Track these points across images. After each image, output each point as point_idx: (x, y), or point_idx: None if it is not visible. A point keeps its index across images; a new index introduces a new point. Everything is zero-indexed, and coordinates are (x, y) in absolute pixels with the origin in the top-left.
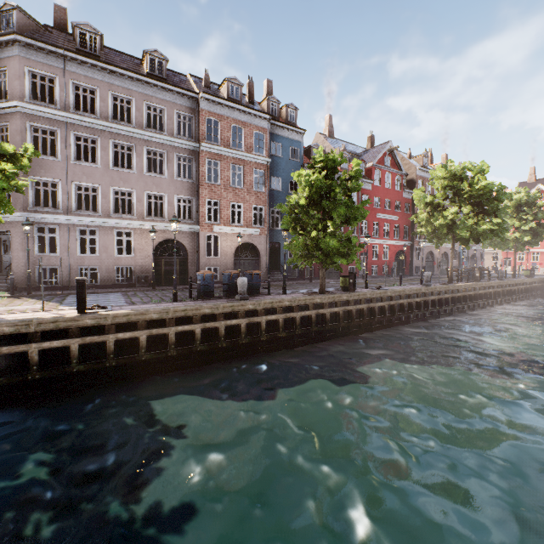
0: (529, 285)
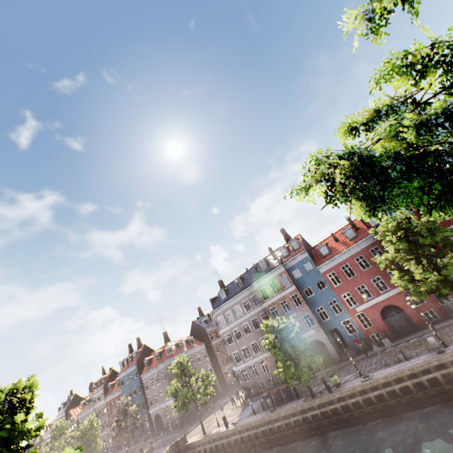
0: None
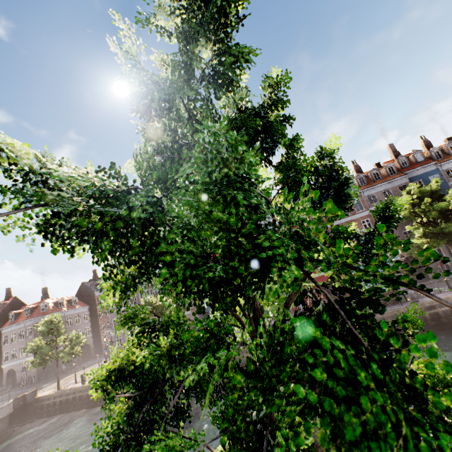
0: None
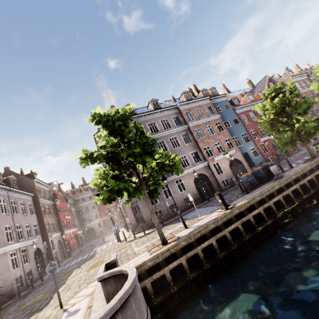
0: None
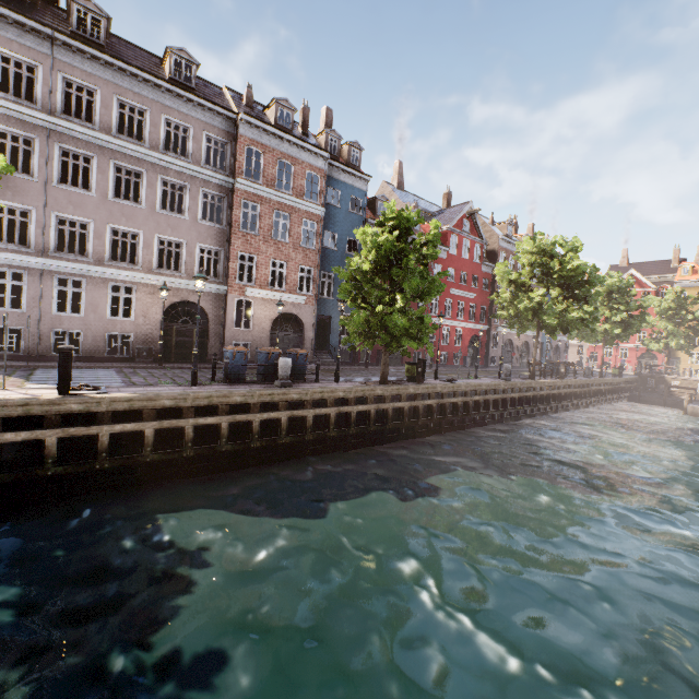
0: (617, 385)
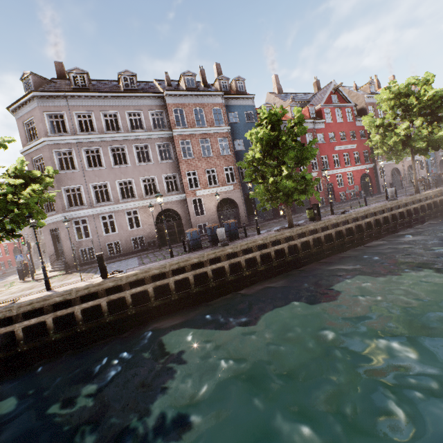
0: None
